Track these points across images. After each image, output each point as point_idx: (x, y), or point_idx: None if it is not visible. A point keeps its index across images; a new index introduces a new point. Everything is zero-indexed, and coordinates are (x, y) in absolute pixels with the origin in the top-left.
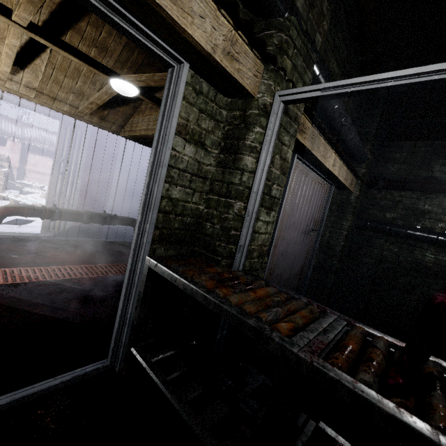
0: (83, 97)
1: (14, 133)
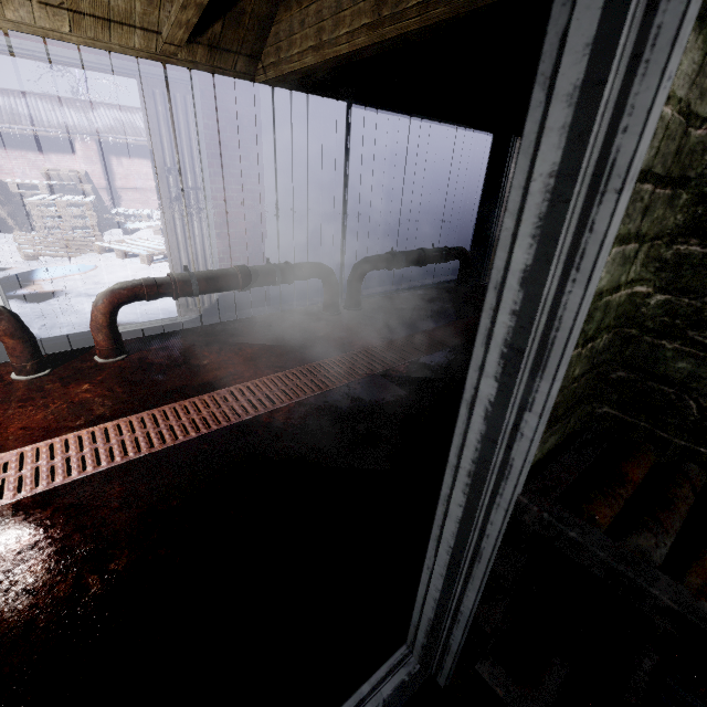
0: None
1: (79, 126)
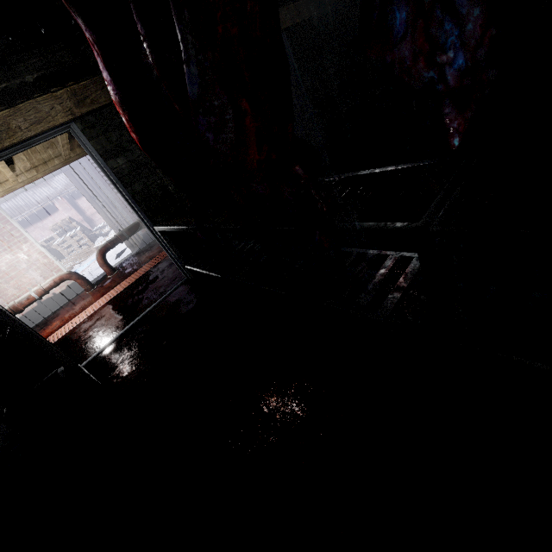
0: (56, 144)
1: (51, 194)
